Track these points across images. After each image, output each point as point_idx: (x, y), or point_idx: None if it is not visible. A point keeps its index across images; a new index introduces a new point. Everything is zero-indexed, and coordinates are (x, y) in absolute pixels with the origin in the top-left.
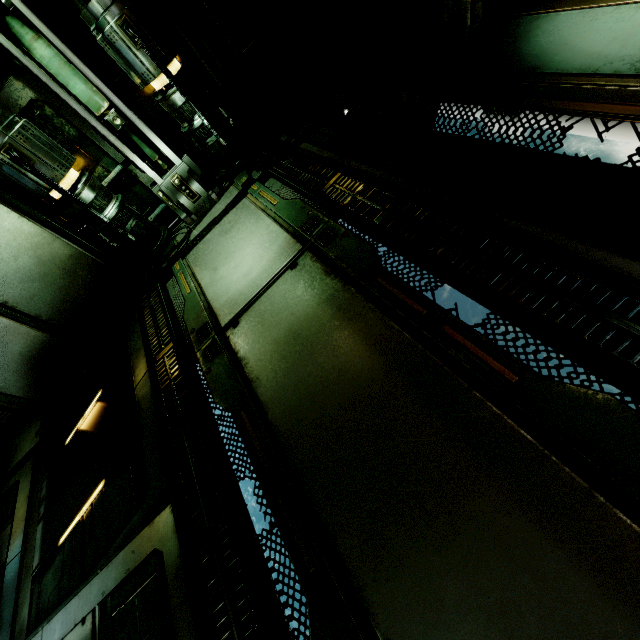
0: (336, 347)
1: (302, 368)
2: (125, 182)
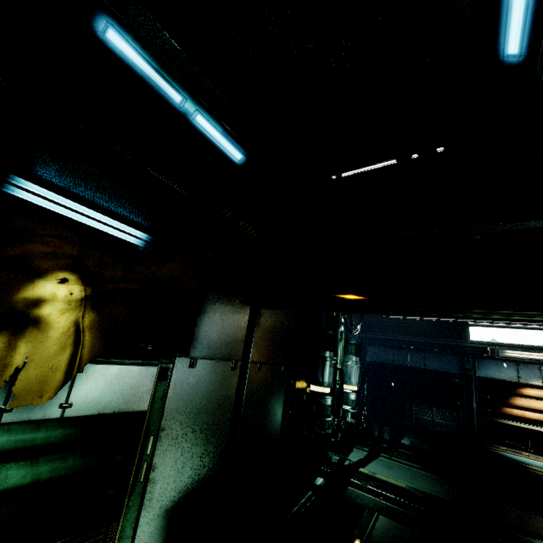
0: None
1: None
2: None
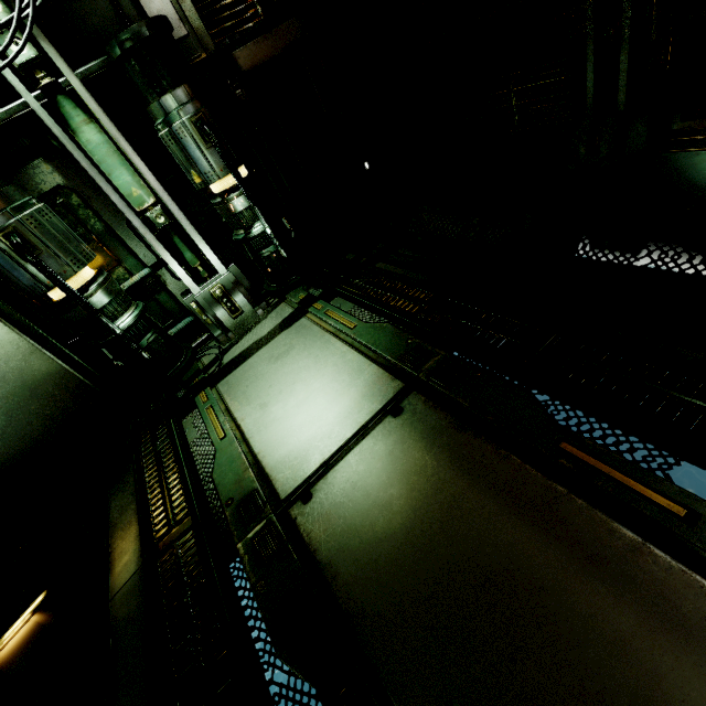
0: (516, 562)
1: (454, 599)
2: (149, 288)
